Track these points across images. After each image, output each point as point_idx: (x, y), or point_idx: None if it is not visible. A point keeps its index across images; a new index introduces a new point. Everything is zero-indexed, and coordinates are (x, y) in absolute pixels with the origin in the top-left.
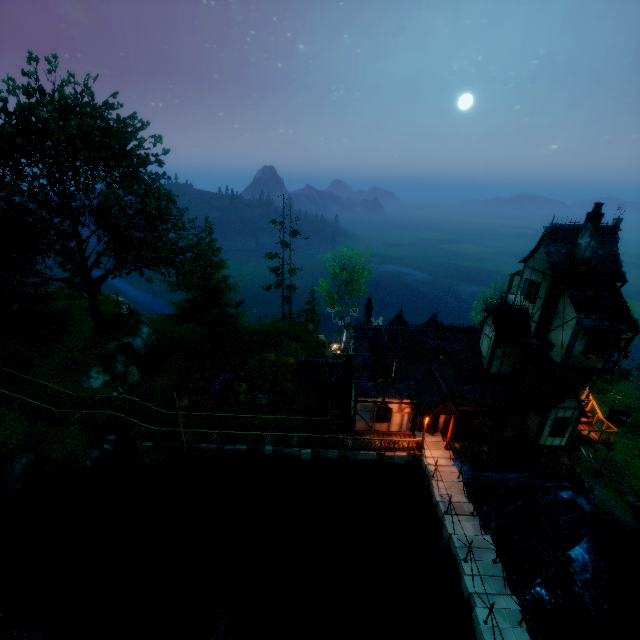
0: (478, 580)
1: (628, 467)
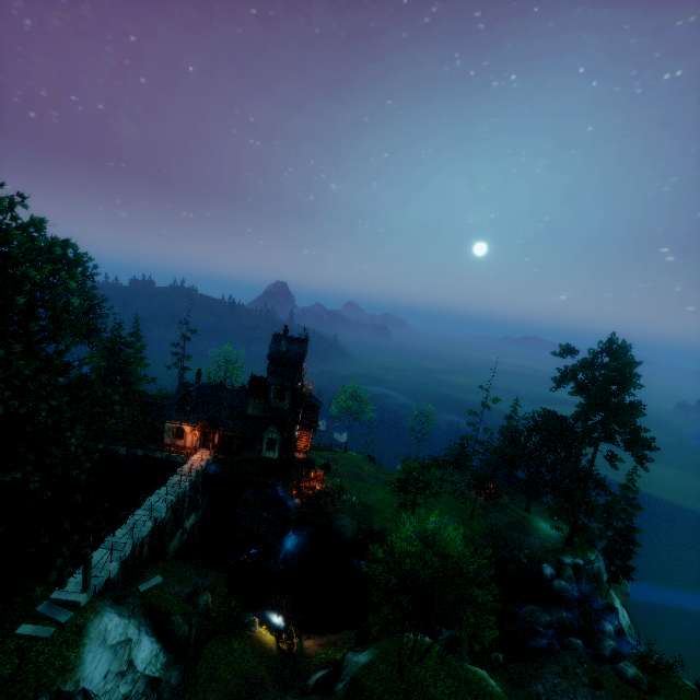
0: (164, 491)
1: (380, 511)
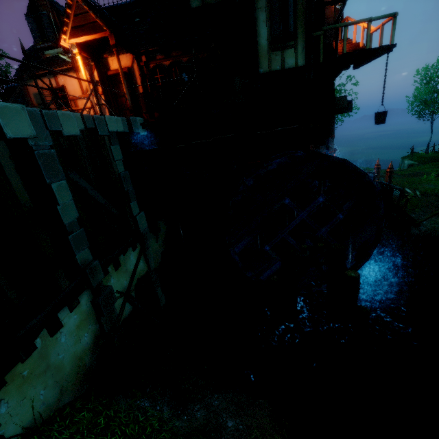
0: None
1: None
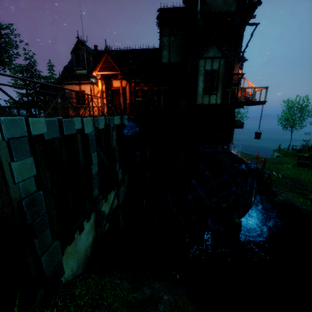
0: None
1: (310, 182)
